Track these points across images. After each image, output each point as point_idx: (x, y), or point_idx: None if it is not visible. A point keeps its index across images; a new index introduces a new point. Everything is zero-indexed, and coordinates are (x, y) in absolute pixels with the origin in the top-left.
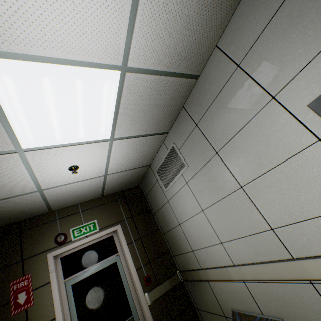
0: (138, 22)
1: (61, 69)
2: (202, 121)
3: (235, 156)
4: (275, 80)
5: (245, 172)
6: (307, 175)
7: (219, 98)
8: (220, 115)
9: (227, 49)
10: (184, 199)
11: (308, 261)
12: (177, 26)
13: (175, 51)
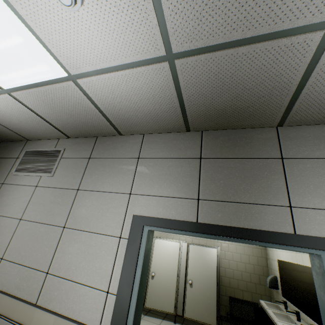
0: (107, 76)
1: (12, 17)
2: (95, 160)
3: (84, 204)
4: (139, 186)
5: (77, 220)
6: (98, 251)
7: (116, 161)
8: (106, 170)
9: (145, 143)
10: (19, 197)
11: (41, 310)
12: (129, 104)
13: (118, 111)
